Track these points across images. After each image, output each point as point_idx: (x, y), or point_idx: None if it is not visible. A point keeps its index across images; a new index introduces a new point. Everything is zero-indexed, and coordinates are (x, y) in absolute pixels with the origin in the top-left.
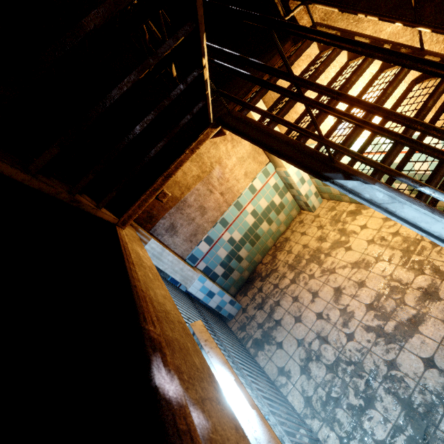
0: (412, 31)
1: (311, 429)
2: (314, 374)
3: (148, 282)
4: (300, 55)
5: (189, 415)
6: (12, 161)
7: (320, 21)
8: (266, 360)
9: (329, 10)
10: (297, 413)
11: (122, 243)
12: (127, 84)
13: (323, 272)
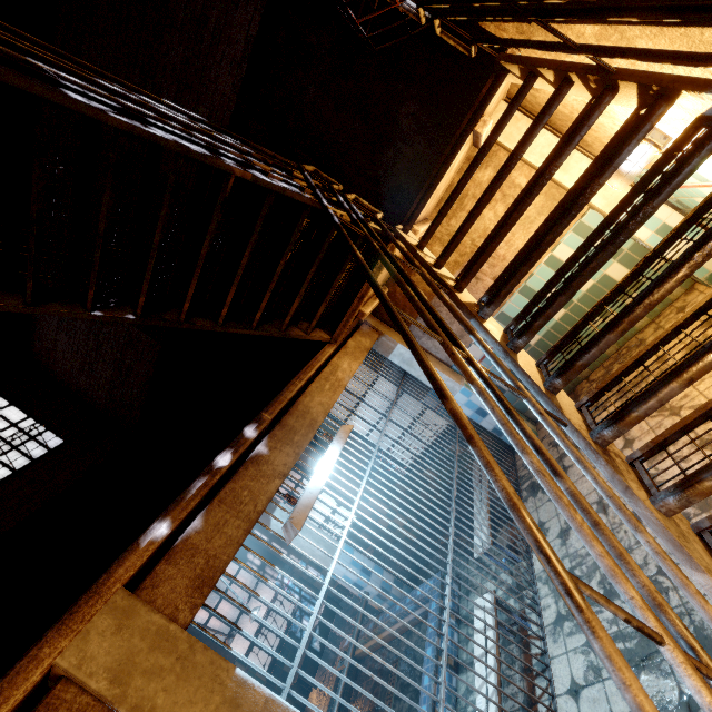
0: (614, 29)
1: (537, 593)
2: (570, 542)
3: (315, 392)
4: (479, 116)
5: (249, 442)
6: (247, 324)
7: (518, 35)
8: (532, 509)
9: (516, 24)
10: (532, 573)
11: (312, 362)
12: (281, 267)
13: (660, 411)
